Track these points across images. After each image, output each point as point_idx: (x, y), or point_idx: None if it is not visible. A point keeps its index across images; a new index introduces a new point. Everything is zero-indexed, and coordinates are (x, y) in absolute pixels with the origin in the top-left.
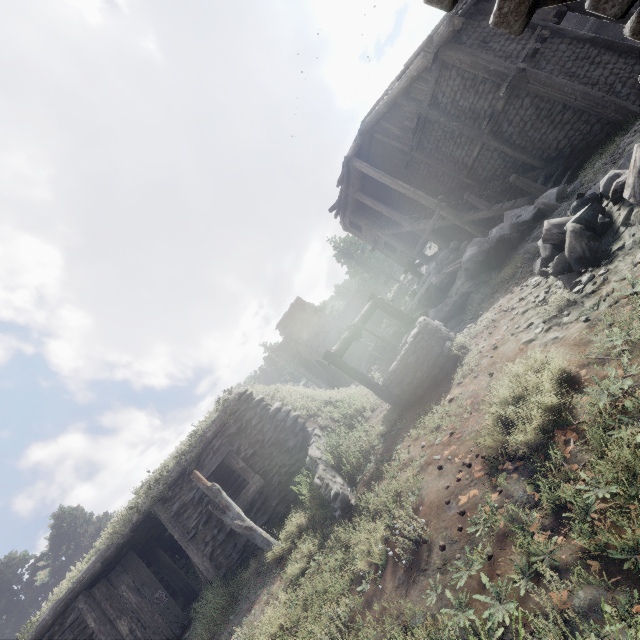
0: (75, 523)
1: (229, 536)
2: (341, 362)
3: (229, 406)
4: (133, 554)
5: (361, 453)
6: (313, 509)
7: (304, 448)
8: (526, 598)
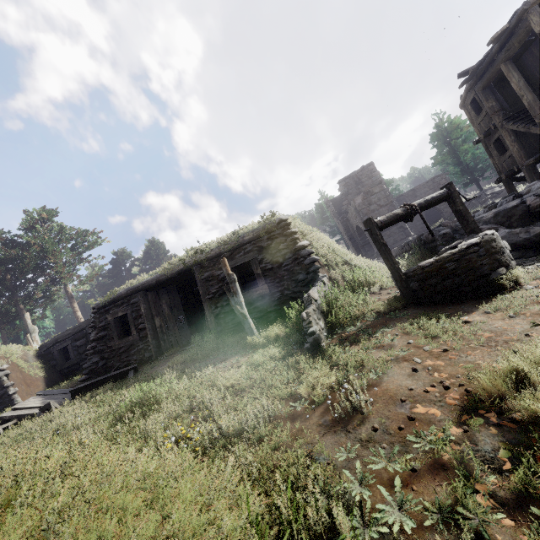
0: (158, 251)
1: (232, 311)
2: (378, 234)
3: (268, 225)
4: (175, 287)
5: (351, 315)
6: (292, 330)
7: (309, 286)
8: (428, 529)
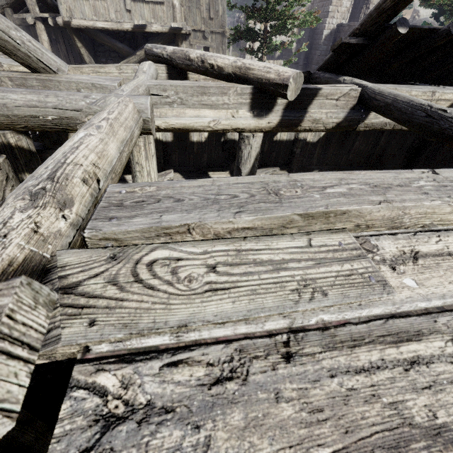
0: None
1: None
2: None
3: None
4: None
5: None
6: None
7: None
8: None
